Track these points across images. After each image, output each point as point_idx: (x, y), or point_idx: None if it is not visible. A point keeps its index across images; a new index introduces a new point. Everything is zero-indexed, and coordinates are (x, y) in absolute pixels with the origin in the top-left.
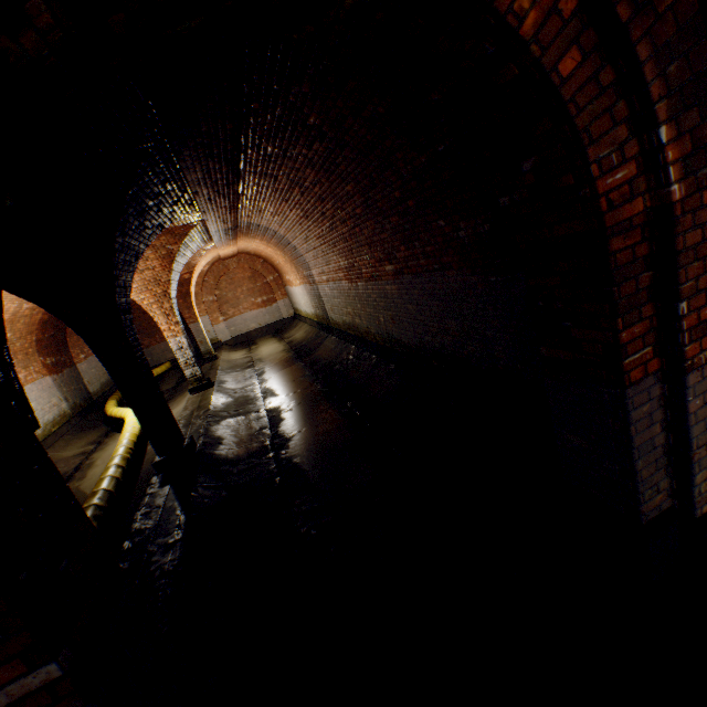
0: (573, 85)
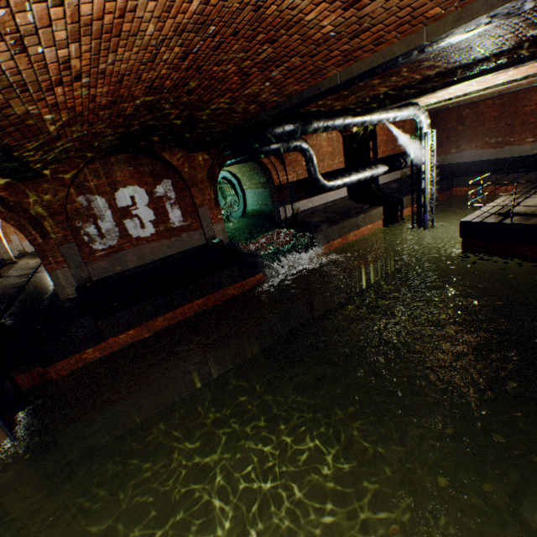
0: (16, 225)
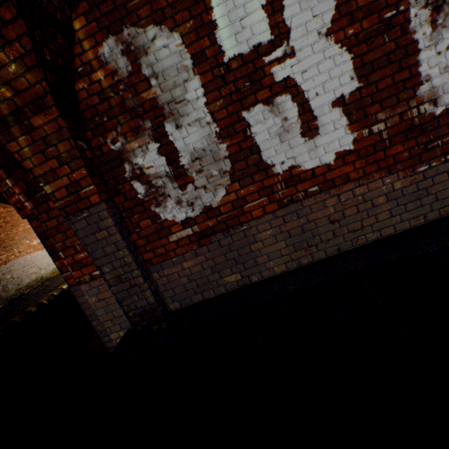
0: None
